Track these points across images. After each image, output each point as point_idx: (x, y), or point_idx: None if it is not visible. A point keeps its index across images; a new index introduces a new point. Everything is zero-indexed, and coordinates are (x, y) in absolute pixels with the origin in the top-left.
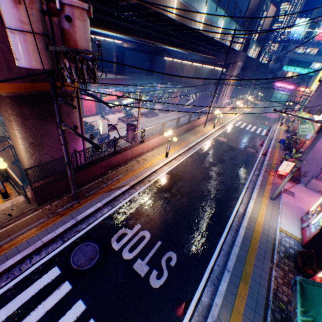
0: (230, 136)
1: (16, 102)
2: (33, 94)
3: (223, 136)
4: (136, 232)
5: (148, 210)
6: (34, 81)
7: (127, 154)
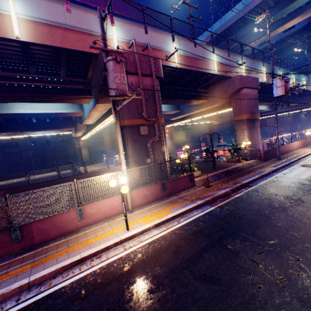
0: None
1: (247, 121)
2: (250, 118)
3: None
4: None
5: None
6: (251, 114)
7: (285, 147)
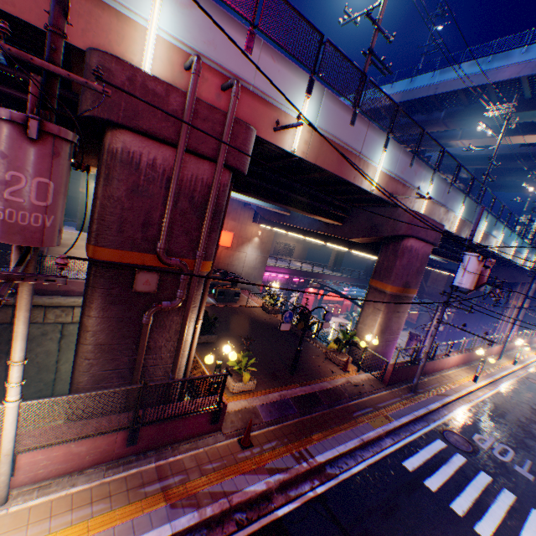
0: None
1: (391, 299)
2: (399, 294)
3: (534, 378)
4: (494, 442)
5: (491, 427)
6: (404, 286)
7: (434, 363)
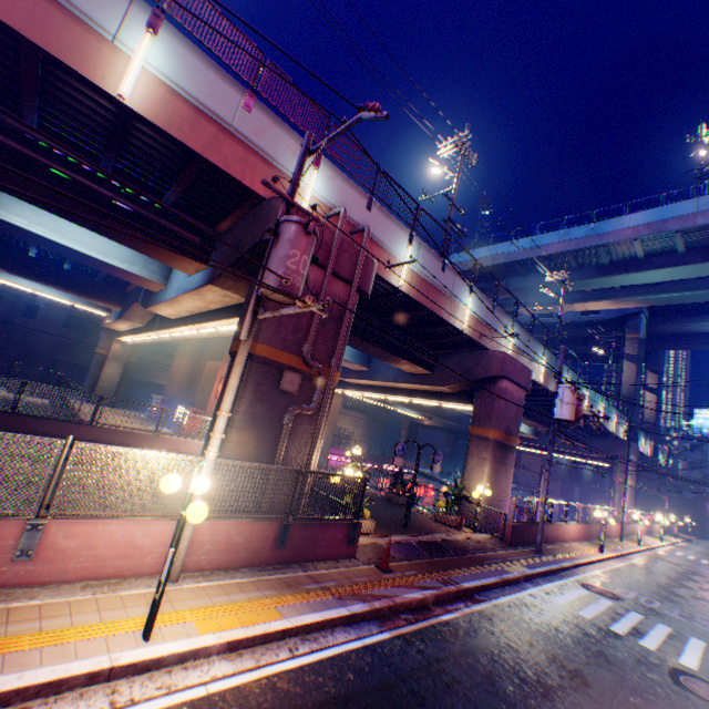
0: (678, 561)
1: (495, 445)
2: (502, 441)
3: (664, 557)
4: (637, 594)
5: (631, 585)
6: (505, 432)
7: (553, 528)
